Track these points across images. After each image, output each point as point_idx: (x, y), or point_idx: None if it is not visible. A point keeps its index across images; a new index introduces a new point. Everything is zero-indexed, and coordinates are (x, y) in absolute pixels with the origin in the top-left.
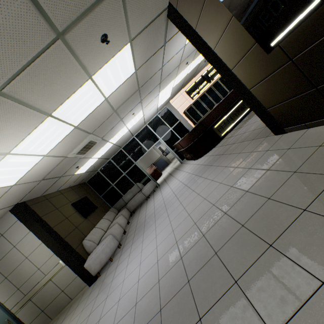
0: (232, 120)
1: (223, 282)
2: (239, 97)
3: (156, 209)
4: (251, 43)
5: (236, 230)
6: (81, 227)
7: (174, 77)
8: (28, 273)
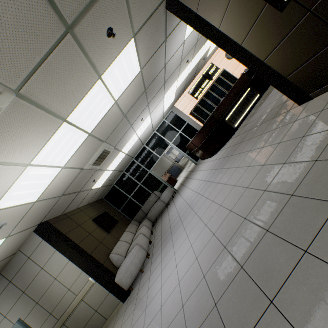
0: (243, 109)
1: (288, 256)
2: (246, 85)
3: (180, 211)
4: (260, 7)
5: (284, 201)
6: (105, 242)
7: (176, 77)
8: (59, 295)
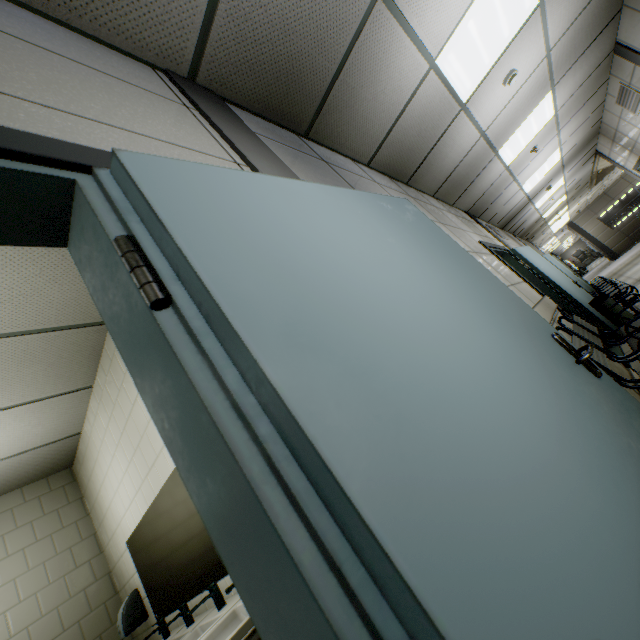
0: None
1: None
2: None
3: None
4: (605, 229)
5: None
6: None
7: None
8: None
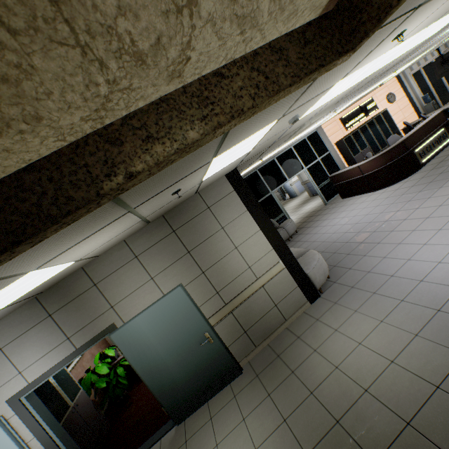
0: (432, 147)
1: None
2: (442, 124)
3: (359, 230)
4: None
5: None
6: None
7: (376, 83)
8: (234, 271)
